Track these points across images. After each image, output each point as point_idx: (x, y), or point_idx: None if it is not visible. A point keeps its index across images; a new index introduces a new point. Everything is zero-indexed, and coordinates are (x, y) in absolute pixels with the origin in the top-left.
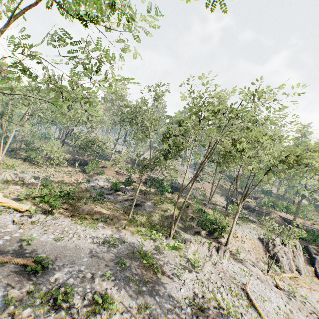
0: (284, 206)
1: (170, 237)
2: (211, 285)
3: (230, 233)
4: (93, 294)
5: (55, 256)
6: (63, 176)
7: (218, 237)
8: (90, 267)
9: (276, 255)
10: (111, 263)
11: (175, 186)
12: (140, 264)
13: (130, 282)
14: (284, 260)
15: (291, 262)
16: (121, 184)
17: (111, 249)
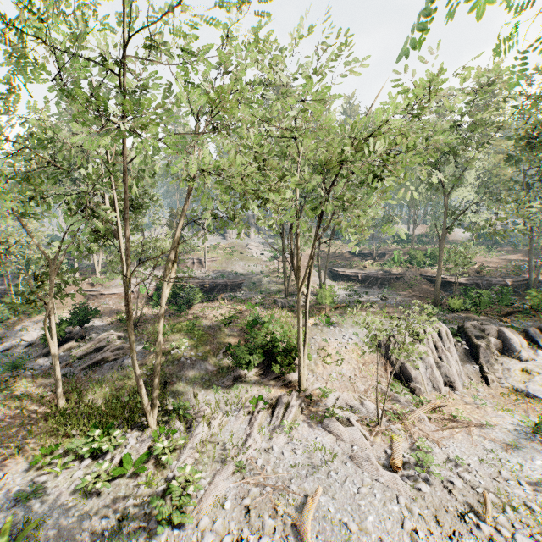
0: (428, 254)
1: (148, 426)
2: None
3: (299, 359)
4: None
5: None
6: None
7: (284, 371)
8: None
9: (405, 368)
10: None
11: (221, 282)
12: None
13: None
14: (420, 375)
15: (434, 372)
16: (66, 324)
17: None
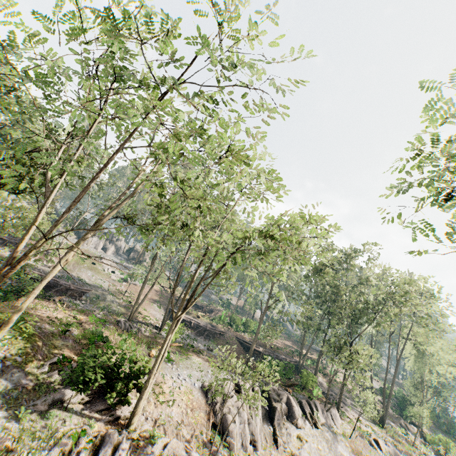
0: (244, 322)
1: None
2: None
3: (143, 390)
4: None
5: None
6: None
7: (117, 403)
8: None
9: (226, 420)
10: None
11: (65, 283)
12: None
13: None
14: (236, 428)
15: (246, 428)
16: None
17: None
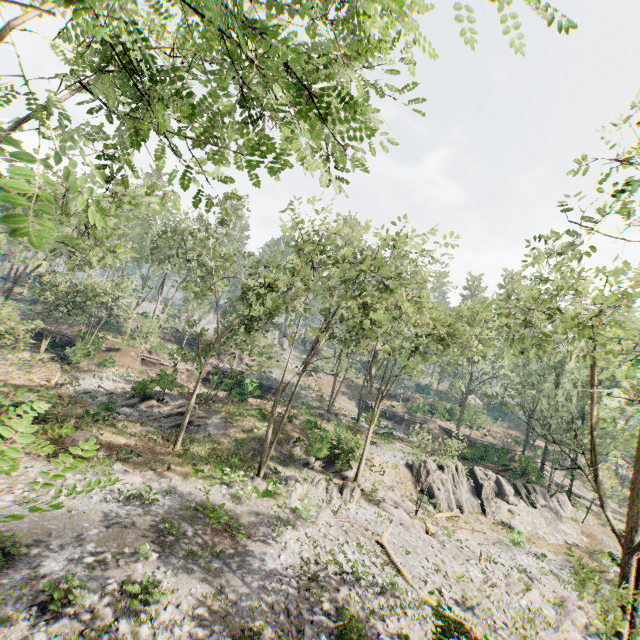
0: (448, 409)
1: (258, 476)
2: (329, 544)
3: (361, 459)
4: (121, 586)
5: (26, 533)
6: (9, 371)
7: (343, 468)
8: (106, 543)
9: (431, 487)
10: (149, 533)
11: (267, 383)
12: (205, 527)
13: (190, 558)
14: (441, 494)
15: (451, 495)
16: (157, 383)
17: (146, 509)
